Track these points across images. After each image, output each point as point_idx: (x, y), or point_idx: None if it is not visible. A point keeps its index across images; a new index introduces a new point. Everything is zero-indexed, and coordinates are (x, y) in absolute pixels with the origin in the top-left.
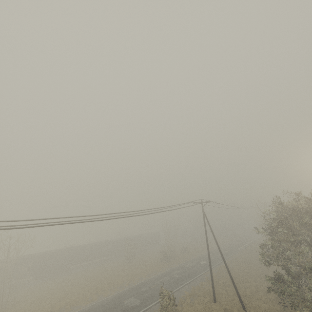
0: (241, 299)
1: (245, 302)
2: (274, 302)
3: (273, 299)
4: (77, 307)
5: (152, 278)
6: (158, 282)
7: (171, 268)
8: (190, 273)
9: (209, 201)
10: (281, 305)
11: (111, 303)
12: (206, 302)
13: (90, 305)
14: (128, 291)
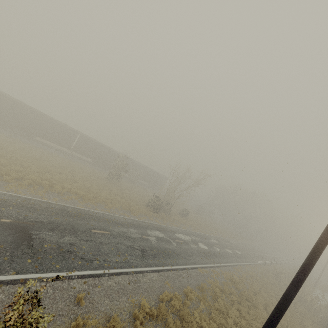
0: None
1: None
2: None
3: None
4: None
5: (114, 217)
6: (115, 229)
7: (153, 223)
8: (177, 251)
9: None
10: None
11: None
12: None
13: None
14: (48, 208)
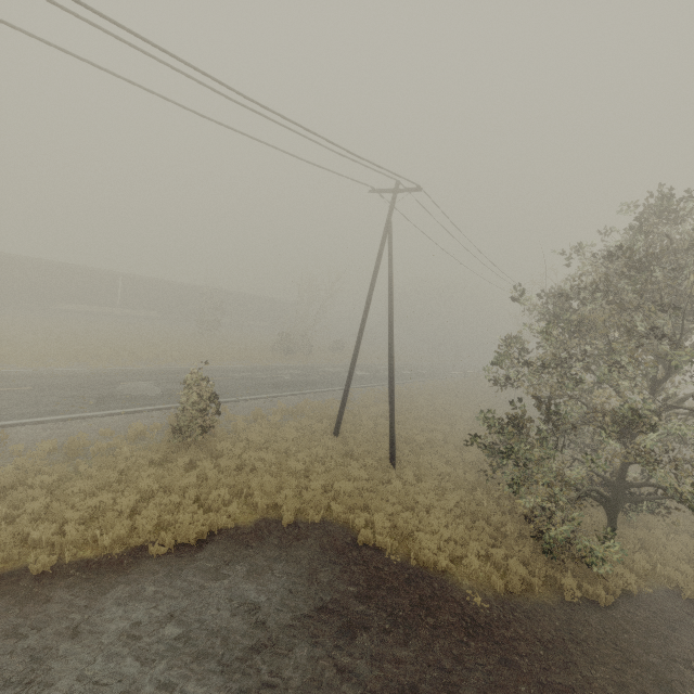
0: (394, 443)
1: (404, 452)
2: (468, 468)
3: (470, 462)
4: (2, 366)
5: (230, 368)
6: (236, 375)
7: (287, 365)
8: (321, 381)
9: (419, 188)
10: (481, 476)
11: (88, 378)
12: (317, 430)
13: (34, 370)
14: (152, 372)
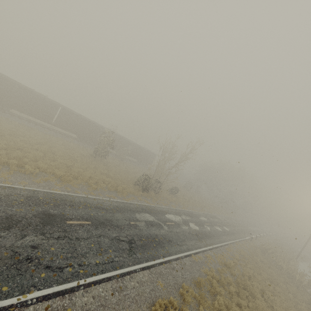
0: None
1: None
2: None
3: None
4: None
5: (97, 201)
6: (98, 216)
7: (142, 205)
8: (169, 237)
9: None
10: None
11: None
12: None
13: None
14: (9, 196)
